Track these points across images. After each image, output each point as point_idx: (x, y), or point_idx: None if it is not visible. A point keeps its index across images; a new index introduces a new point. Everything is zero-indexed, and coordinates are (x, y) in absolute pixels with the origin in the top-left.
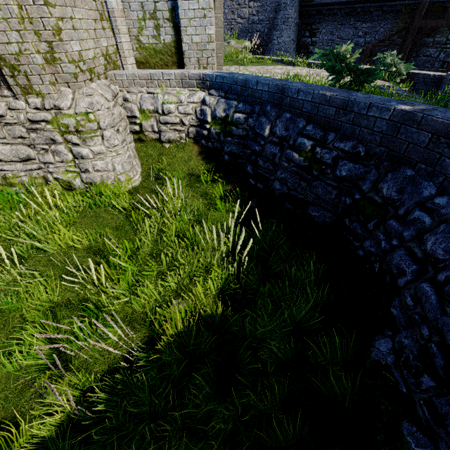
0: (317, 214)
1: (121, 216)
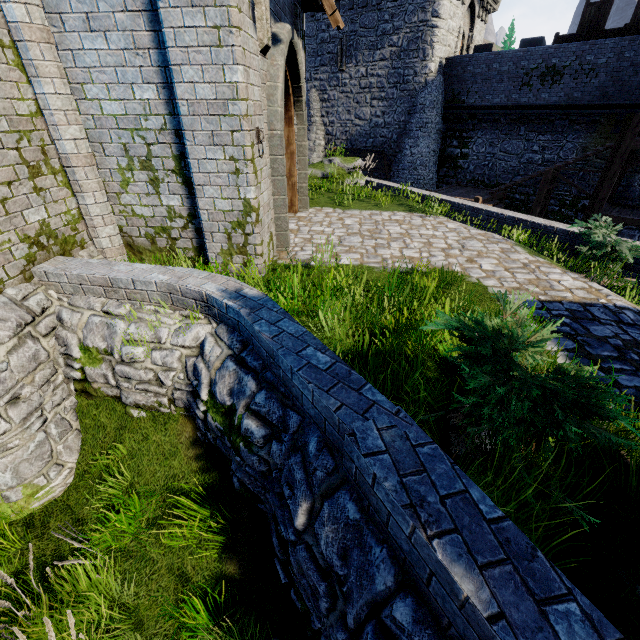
0: None
1: None
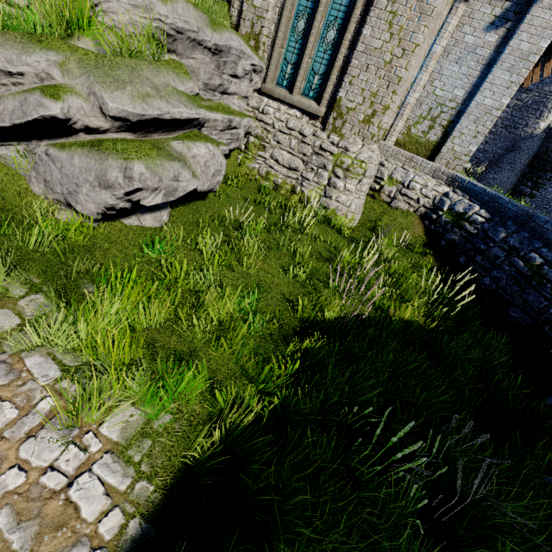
0: (516, 315)
1: (344, 240)
